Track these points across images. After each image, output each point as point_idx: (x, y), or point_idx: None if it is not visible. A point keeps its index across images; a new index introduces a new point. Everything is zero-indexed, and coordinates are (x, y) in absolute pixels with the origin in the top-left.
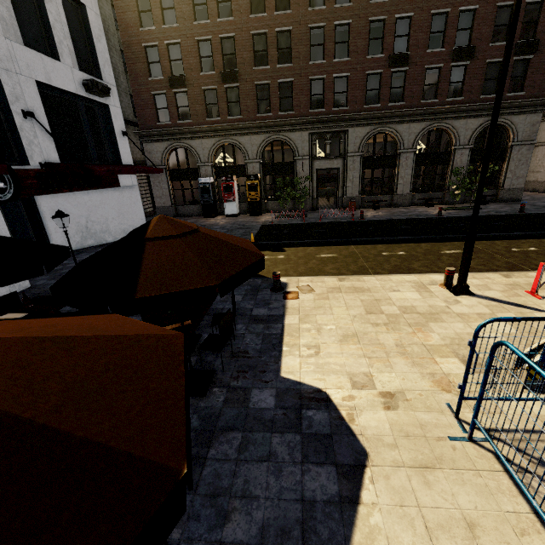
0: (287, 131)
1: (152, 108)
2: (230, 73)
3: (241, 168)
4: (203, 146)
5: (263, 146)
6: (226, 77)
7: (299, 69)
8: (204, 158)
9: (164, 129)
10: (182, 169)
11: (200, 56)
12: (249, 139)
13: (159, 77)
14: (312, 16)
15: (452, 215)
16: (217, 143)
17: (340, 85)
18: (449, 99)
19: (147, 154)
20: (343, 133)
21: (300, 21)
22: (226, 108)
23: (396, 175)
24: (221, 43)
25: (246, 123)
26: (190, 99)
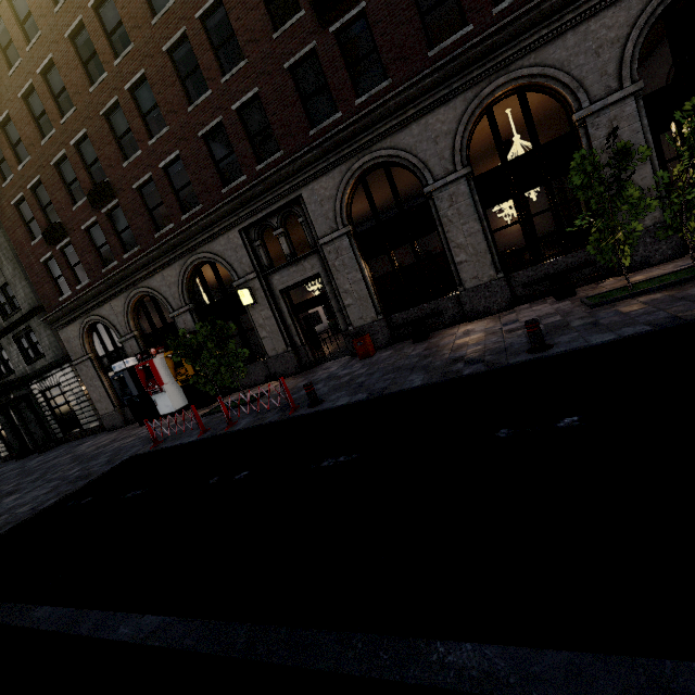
0: (205, 242)
1: (48, 281)
2: (96, 190)
3: (174, 327)
4: (116, 312)
5: (183, 281)
6: (94, 198)
7: (180, 129)
8: (123, 329)
9: (63, 304)
10: (110, 352)
11: (67, 185)
12: (161, 278)
13: (39, 236)
14: (163, 30)
15: (586, 339)
16: (127, 301)
17: (256, 119)
18: (500, 5)
19: (67, 345)
20: (298, 203)
21: (150, 52)
22: (118, 243)
23: (444, 247)
24: (80, 152)
25: (142, 255)
26: (77, 250)
